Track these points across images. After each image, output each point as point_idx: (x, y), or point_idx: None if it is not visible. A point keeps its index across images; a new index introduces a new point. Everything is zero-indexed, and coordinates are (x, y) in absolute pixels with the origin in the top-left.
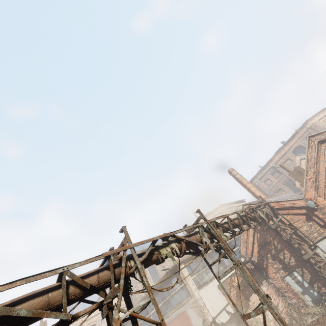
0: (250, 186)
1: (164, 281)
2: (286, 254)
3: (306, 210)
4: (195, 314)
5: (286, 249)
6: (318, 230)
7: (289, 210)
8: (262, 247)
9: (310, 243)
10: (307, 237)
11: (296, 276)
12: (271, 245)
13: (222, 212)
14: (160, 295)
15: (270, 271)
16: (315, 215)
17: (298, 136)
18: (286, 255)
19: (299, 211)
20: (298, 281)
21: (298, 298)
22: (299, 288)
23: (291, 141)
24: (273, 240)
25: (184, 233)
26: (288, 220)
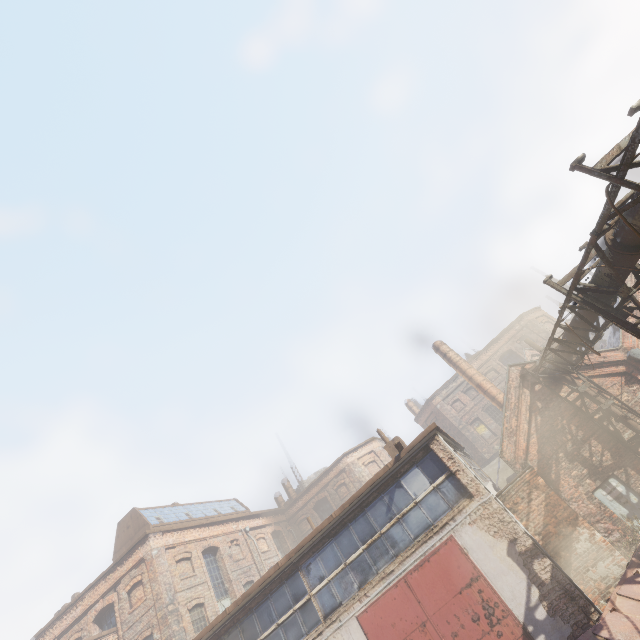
0: (474, 373)
1: (377, 488)
2: (594, 447)
3: (625, 366)
4: (486, 534)
5: (593, 437)
6: None
7: (596, 369)
8: (548, 439)
9: (636, 420)
10: (633, 409)
11: (614, 486)
12: (566, 433)
13: (376, 452)
14: (357, 529)
15: (565, 484)
16: None
17: (509, 335)
18: (595, 448)
19: (614, 369)
20: (619, 496)
21: (623, 528)
22: (623, 509)
23: (498, 341)
24: (569, 424)
25: (279, 499)
26: (598, 384)
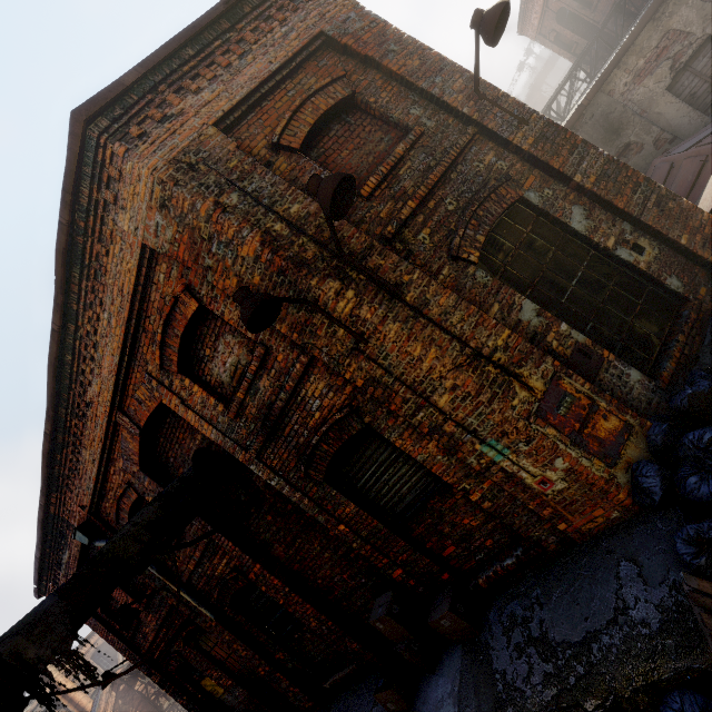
0: (71, 686)
1: None
2: None
3: None
4: None
5: None
6: None
7: None
8: None
9: None
10: None
11: None
12: None
13: None
14: None
15: None
16: None
17: None
18: None
19: None
20: None
21: None
22: None
23: (96, 634)
24: (137, 710)
25: None
26: None
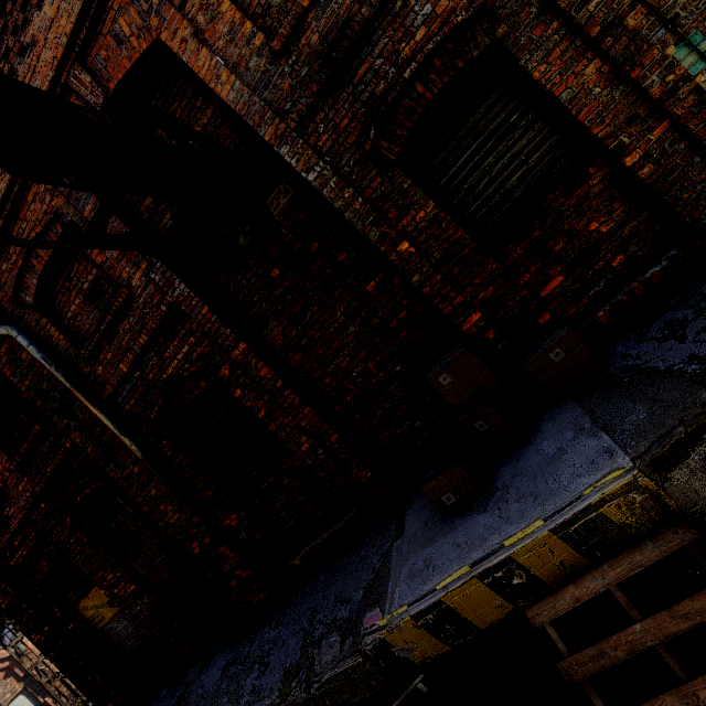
0: None
1: None
2: None
3: (11, 661)
4: None
5: None
6: (14, 687)
7: None
8: None
9: None
10: None
11: None
12: None
13: None
14: None
15: None
16: (18, 665)
17: None
18: None
19: (2, 665)
20: None
21: None
22: None
23: None
24: None
25: None
26: None
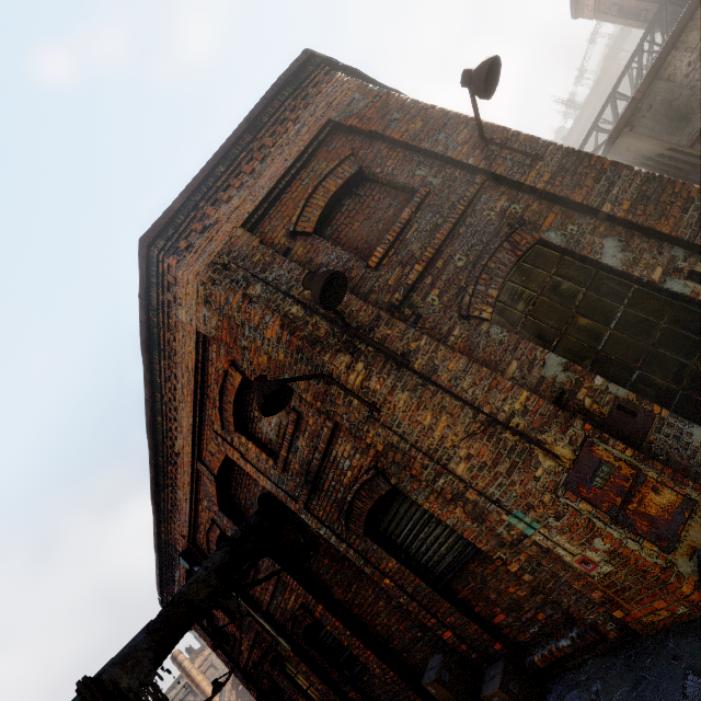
0: (202, 679)
1: None
2: None
3: None
4: None
5: None
6: None
7: None
8: None
9: None
10: None
11: None
12: None
13: None
14: None
15: None
16: None
17: None
18: None
19: None
20: None
21: None
22: None
23: None
24: None
25: None
26: None
